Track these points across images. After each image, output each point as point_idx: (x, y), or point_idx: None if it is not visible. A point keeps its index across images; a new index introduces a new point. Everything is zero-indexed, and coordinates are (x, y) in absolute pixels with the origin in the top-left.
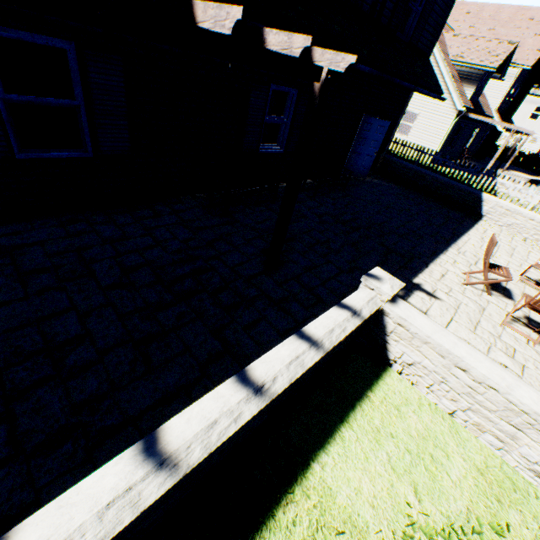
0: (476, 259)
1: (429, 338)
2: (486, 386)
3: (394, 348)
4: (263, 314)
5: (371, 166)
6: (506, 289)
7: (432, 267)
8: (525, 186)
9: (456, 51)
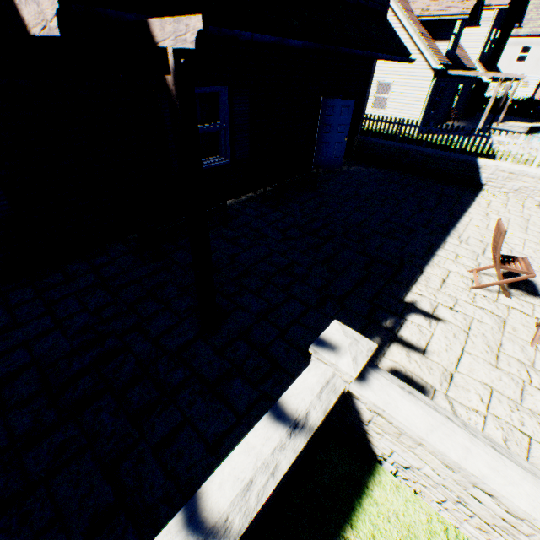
0: (483, 246)
1: (423, 441)
2: (533, 525)
3: (379, 442)
4: (190, 412)
5: (346, 152)
6: (529, 282)
7: (428, 272)
8: (526, 140)
9: (421, 5)
